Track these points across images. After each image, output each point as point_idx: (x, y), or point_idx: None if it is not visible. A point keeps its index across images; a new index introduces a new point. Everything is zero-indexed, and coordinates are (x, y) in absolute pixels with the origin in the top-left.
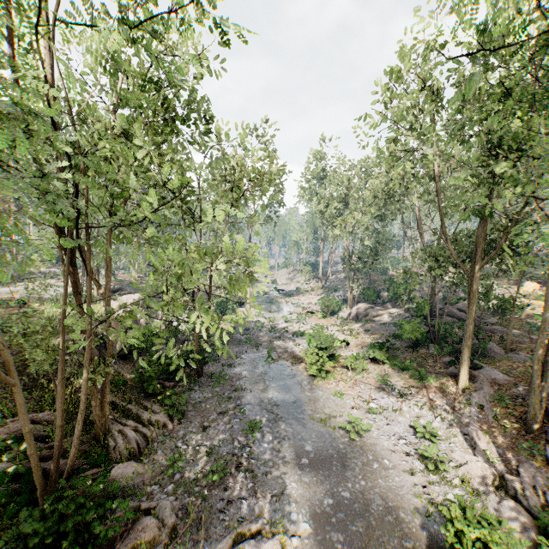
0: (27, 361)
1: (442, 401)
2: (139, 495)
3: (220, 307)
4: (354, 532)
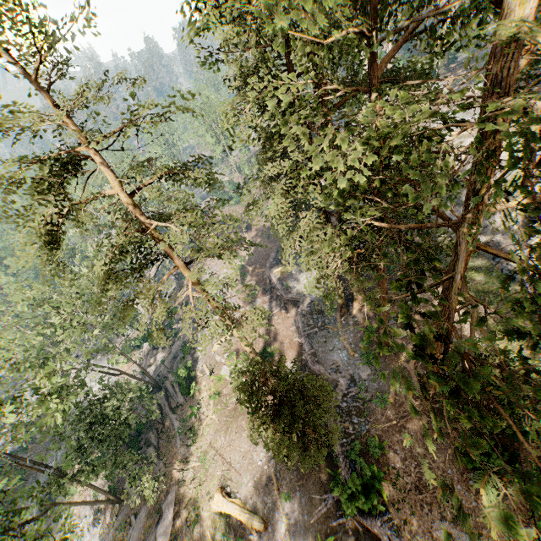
0: None
1: (109, 518)
2: None
3: None
4: None
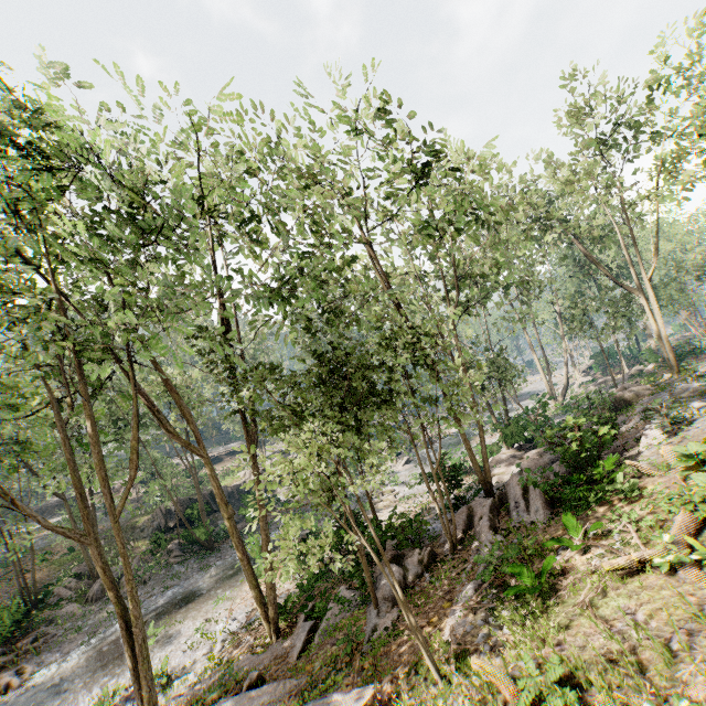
0: (132, 525)
1: (239, 651)
2: (56, 624)
3: None
4: None
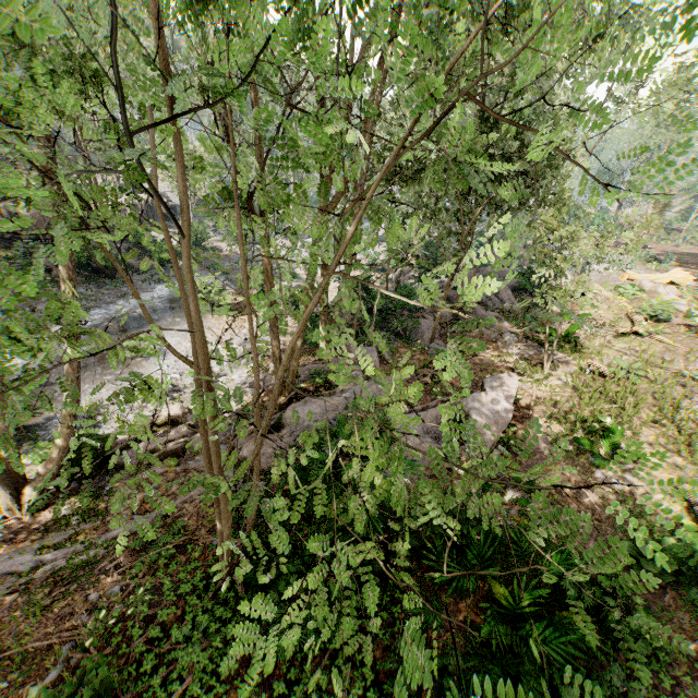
0: None
1: None
2: None
3: None
4: None
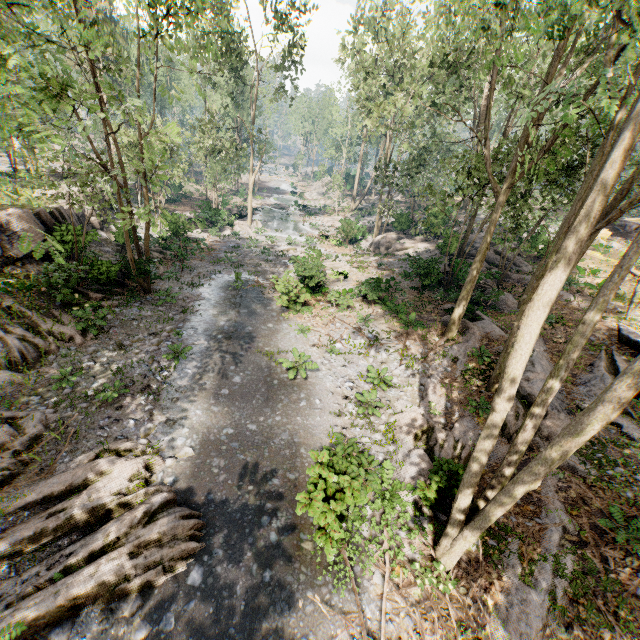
0: None
1: (417, 350)
2: (7, 404)
3: (206, 215)
4: (240, 461)
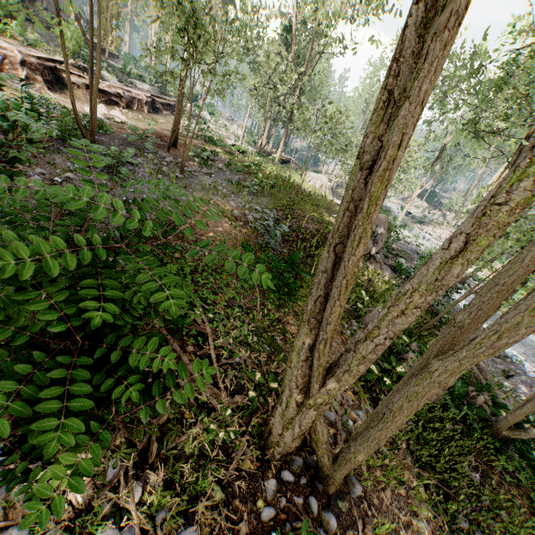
0: None
1: None
2: None
3: None
4: None
